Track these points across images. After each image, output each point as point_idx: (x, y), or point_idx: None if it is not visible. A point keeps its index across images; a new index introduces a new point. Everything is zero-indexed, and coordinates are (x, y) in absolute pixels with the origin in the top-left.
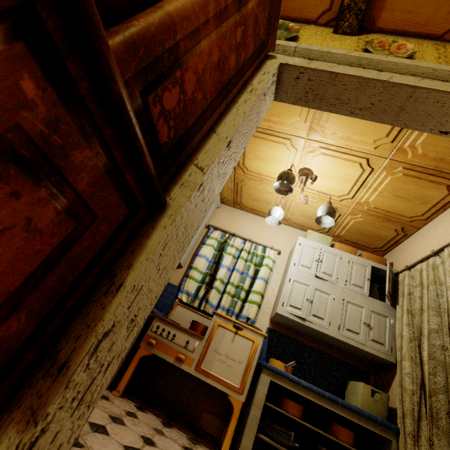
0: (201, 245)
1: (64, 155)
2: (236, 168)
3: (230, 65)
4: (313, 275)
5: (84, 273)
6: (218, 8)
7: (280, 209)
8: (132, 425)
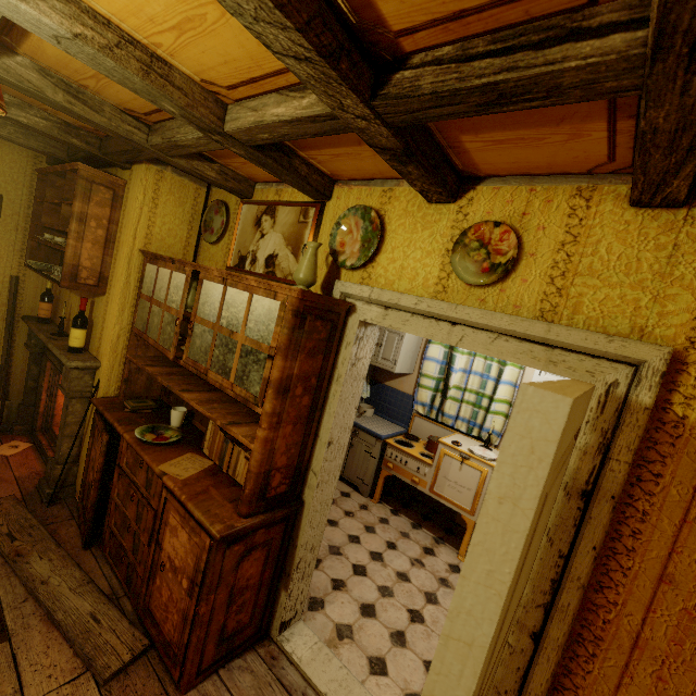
0: (427, 345)
1: (252, 543)
2: None
3: (305, 405)
4: None
5: (280, 548)
6: (274, 426)
7: None
8: (381, 532)
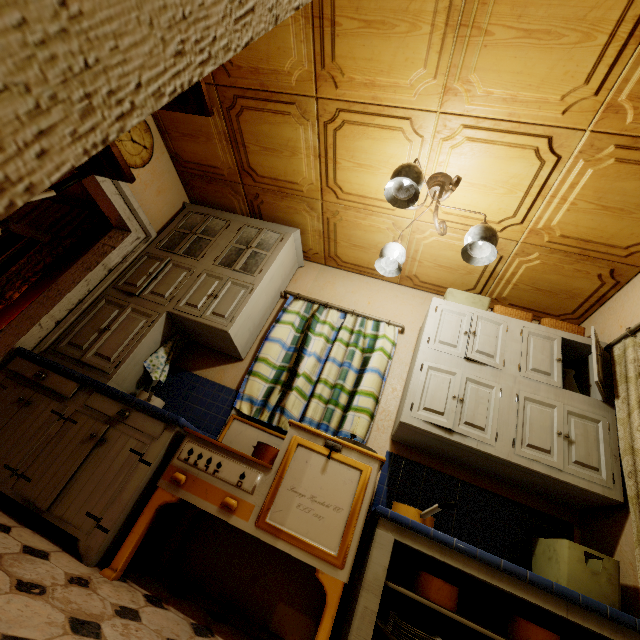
0: (273, 324)
1: None
2: (324, 191)
3: None
4: (461, 357)
5: None
6: None
7: (399, 246)
8: (118, 637)
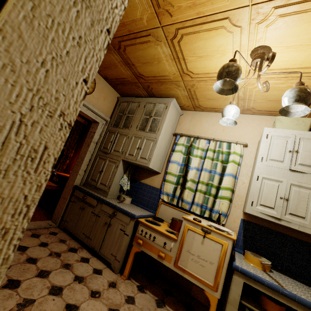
0: (171, 153)
1: None
2: (182, 76)
3: None
4: (286, 169)
5: None
6: None
7: (233, 108)
8: None
